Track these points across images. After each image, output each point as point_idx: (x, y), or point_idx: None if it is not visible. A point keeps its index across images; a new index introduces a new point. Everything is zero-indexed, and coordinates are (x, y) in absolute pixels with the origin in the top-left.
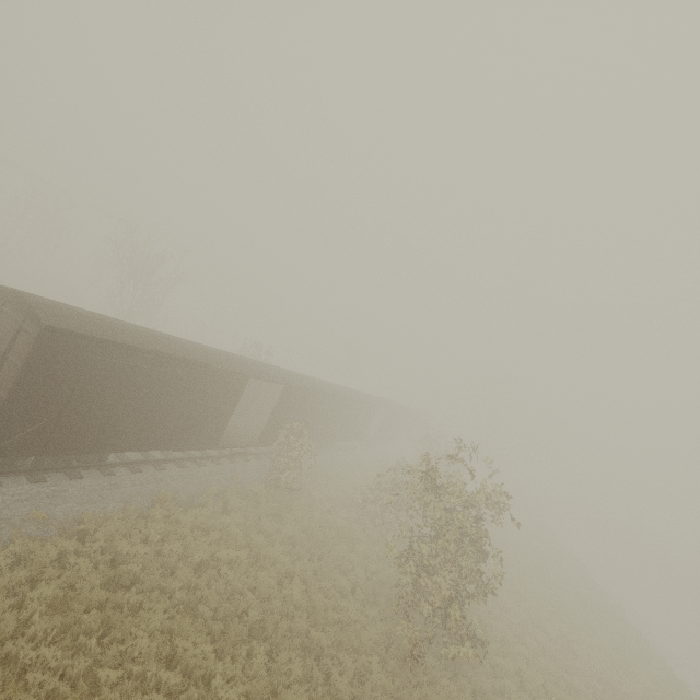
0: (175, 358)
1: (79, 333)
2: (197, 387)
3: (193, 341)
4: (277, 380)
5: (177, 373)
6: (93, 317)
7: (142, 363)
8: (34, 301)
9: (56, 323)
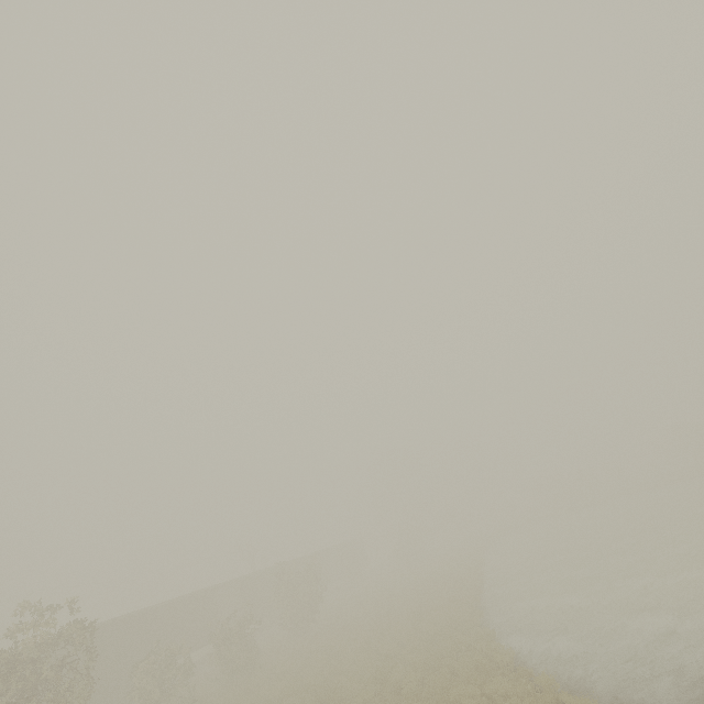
0: None
1: None
2: None
3: None
4: None
5: None
6: None
7: None
8: None
9: None
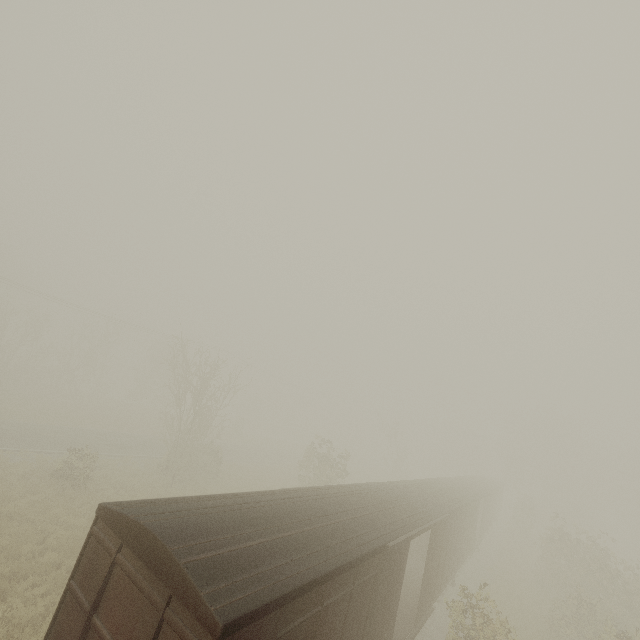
0: (357, 560)
1: (264, 603)
2: (372, 589)
3: (328, 496)
4: (427, 521)
5: (358, 583)
6: (248, 530)
7: (326, 596)
8: (178, 546)
9: (230, 600)
